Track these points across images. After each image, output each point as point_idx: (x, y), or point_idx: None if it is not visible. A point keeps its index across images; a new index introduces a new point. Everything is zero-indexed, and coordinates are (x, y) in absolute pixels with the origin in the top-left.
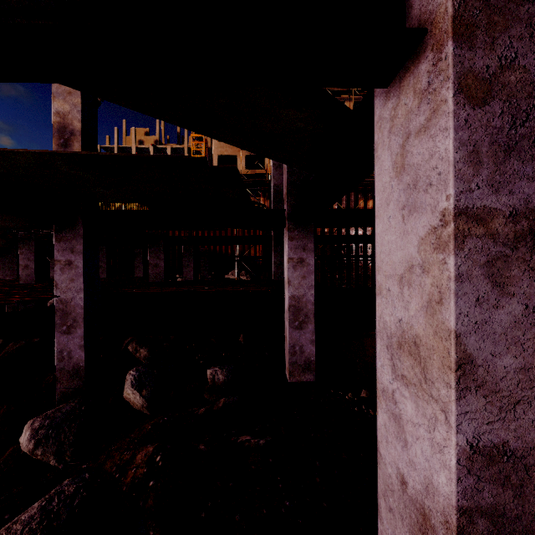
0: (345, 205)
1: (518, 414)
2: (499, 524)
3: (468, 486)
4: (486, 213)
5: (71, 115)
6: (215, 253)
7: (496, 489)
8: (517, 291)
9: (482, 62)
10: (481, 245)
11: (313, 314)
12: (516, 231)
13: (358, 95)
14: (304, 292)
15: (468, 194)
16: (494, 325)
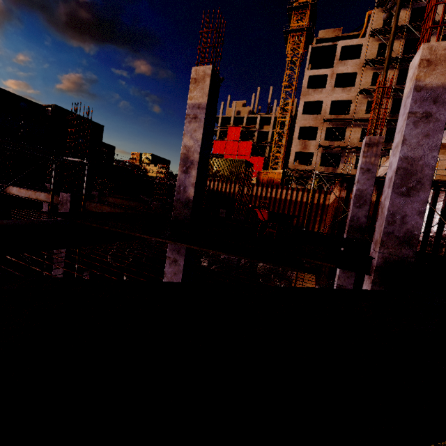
0: (442, 206)
1: None
2: None
3: None
4: None
5: (193, 148)
6: None
7: None
8: None
9: None
10: None
11: None
12: None
13: None
14: None
15: None
16: None
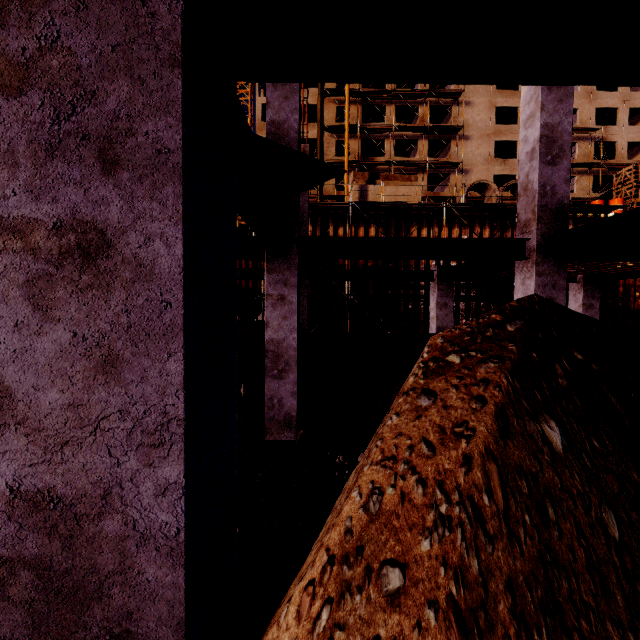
0: (393, 234)
1: (67, 456)
2: (46, 578)
3: (9, 533)
4: (25, 224)
5: None
6: (247, 290)
7: (41, 539)
8: (63, 316)
9: (18, 43)
10: (20, 261)
11: (296, 362)
12: (61, 245)
13: (435, 98)
14: (285, 335)
15: (3, 201)
16: (37, 354)
